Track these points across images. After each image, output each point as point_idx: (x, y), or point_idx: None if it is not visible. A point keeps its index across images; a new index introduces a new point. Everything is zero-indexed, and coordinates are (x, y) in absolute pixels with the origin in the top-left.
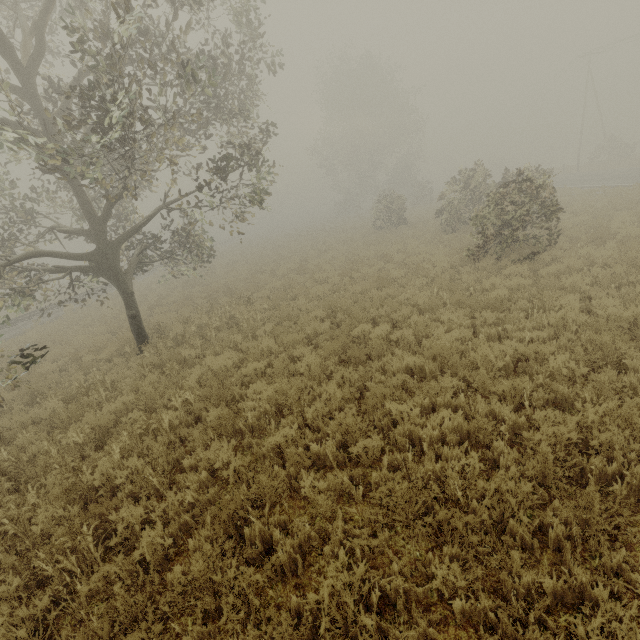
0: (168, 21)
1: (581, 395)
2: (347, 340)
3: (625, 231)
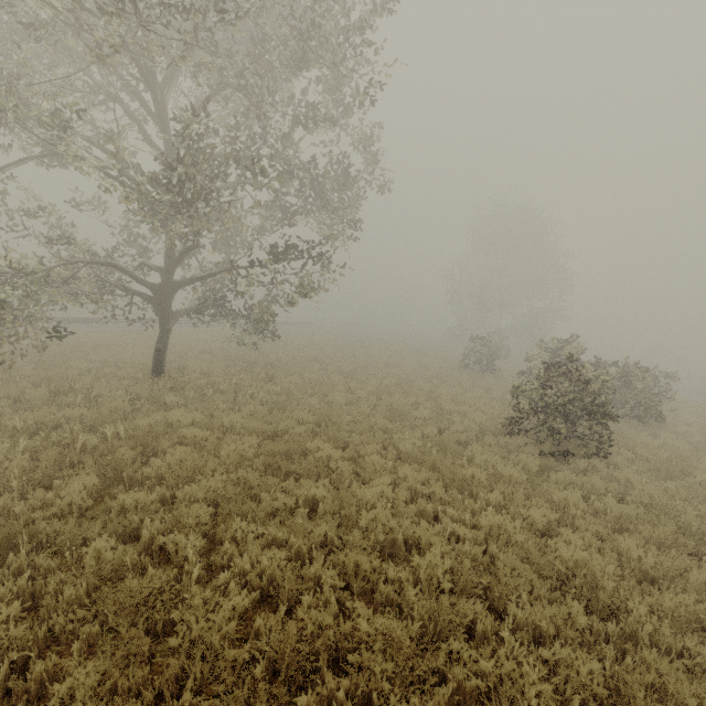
0: (282, 137)
1: (417, 610)
2: (293, 448)
3: (699, 476)
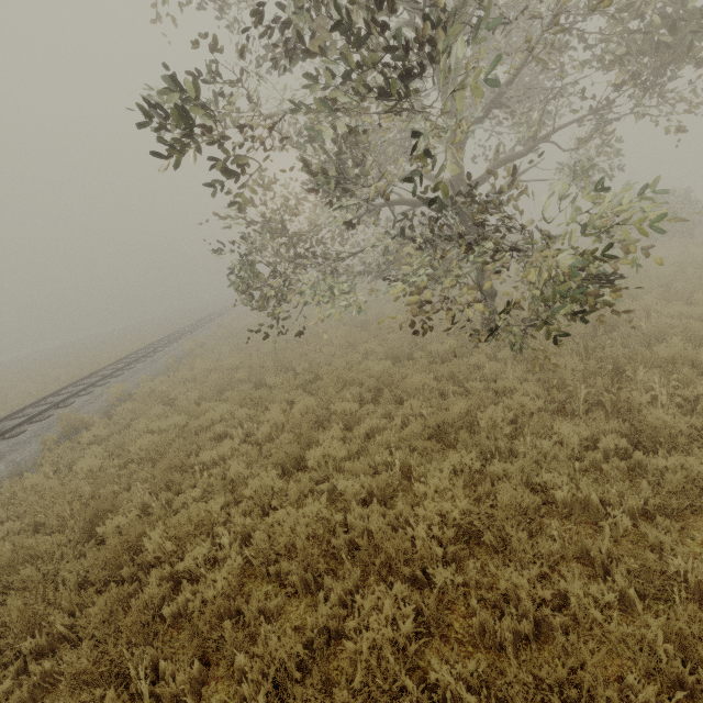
0: None
1: None
2: None
3: None
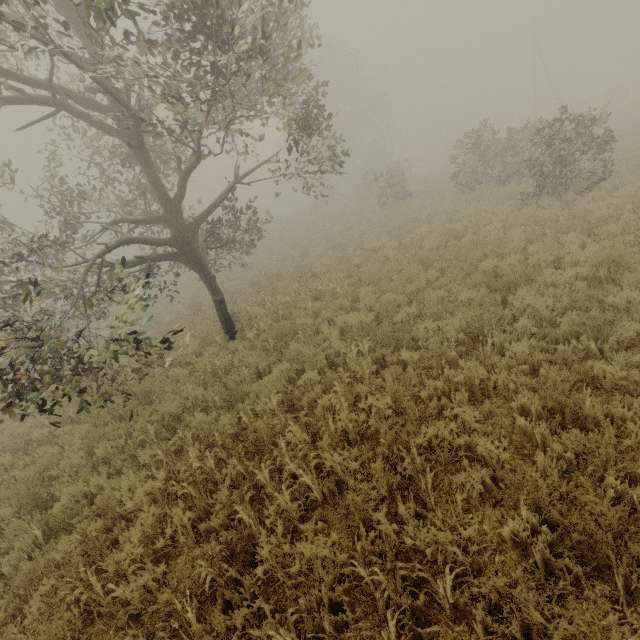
0: None
1: None
2: (482, 274)
3: None
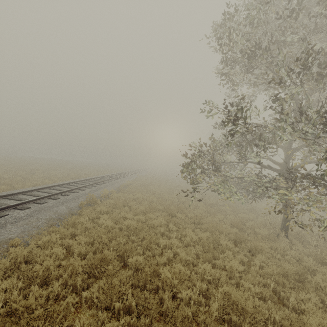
0: None
1: None
2: None
3: None
